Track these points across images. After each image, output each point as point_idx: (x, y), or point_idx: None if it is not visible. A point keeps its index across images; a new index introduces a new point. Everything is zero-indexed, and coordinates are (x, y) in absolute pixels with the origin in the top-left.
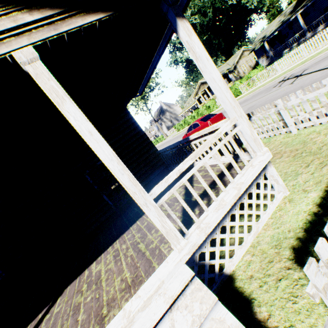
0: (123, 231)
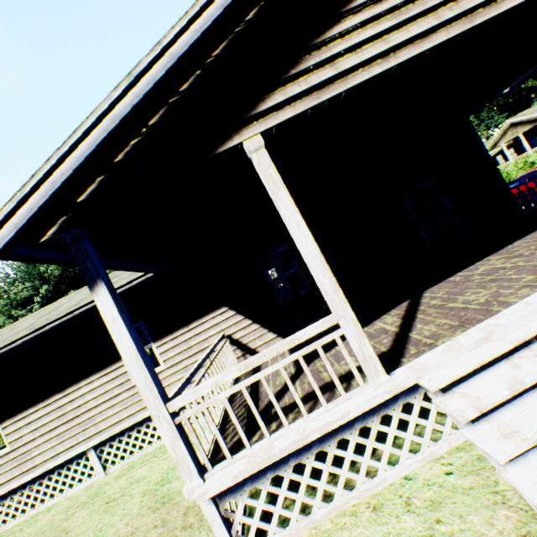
0: (488, 253)
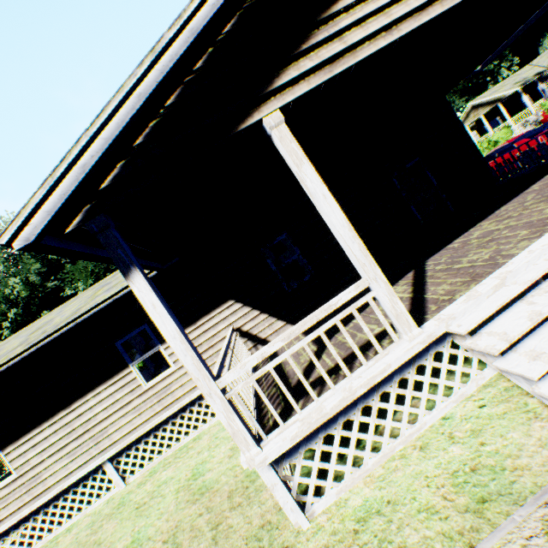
0: (478, 220)
